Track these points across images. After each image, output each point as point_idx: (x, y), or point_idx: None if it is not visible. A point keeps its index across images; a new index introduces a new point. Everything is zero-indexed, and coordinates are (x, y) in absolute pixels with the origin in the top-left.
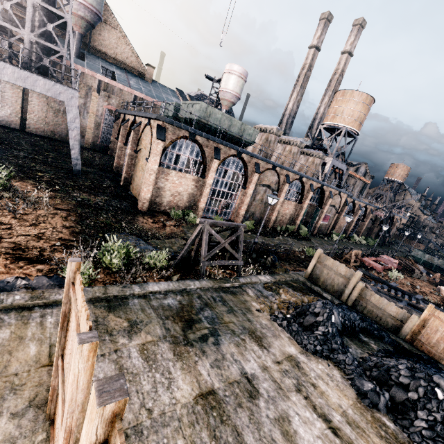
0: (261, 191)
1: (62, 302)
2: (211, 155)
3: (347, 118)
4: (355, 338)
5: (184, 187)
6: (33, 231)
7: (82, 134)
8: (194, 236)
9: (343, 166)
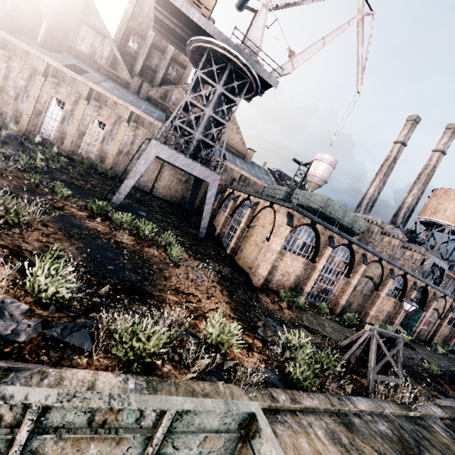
0: (362, 282)
1: (308, 409)
2: (325, 241)
3: (452, 217)
4: None
5: (294, 268)
6: (212, 305)
7: None
8: (360, 342)
9: (445, 264)
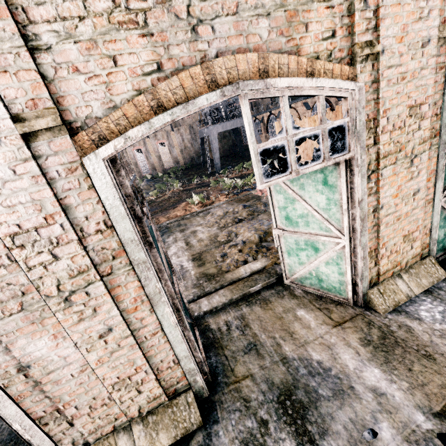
0: None
1: None
2: (334, 101)
3: None
4: None
5: None
6: None
7: (235, 145)
8: None
9: None
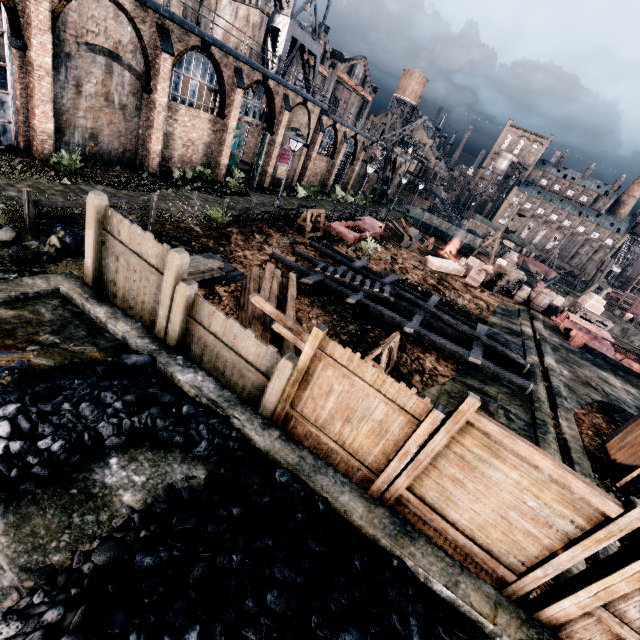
0: (93, 69)
1: None
2: None
3: None
4: (63, 494)
5: None
6: None
7: None
8: None
9: (315, 44)
